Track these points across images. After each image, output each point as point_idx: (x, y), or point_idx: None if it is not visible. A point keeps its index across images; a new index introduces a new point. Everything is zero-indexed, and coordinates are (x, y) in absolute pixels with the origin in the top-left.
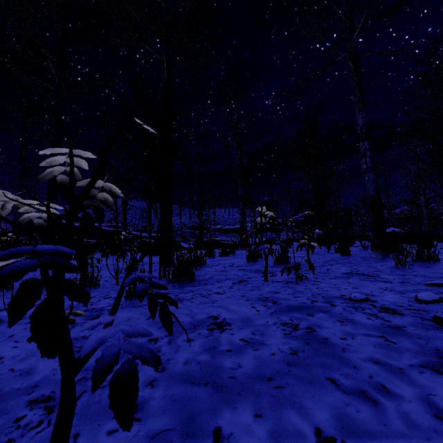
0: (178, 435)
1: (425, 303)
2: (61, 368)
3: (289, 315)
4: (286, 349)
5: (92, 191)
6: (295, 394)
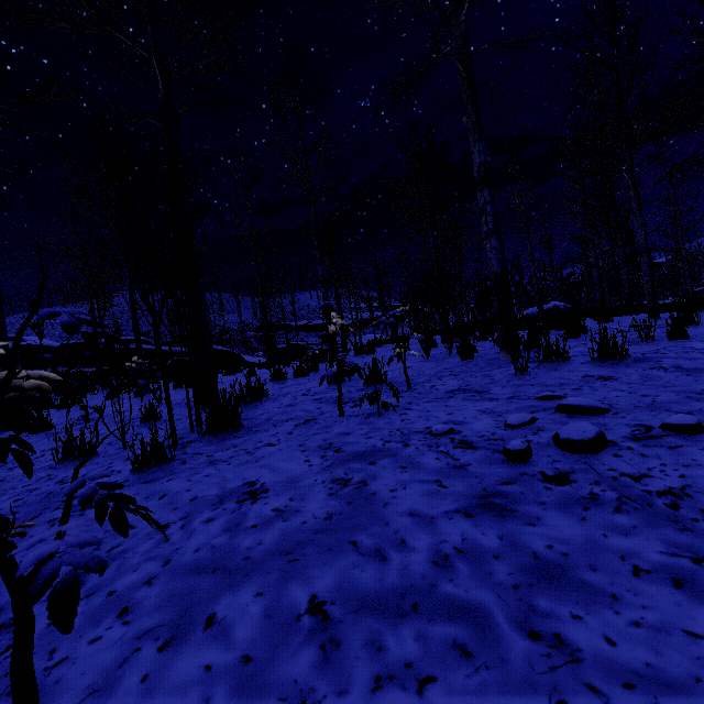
0: (168, 629)
1: (512, 428)
2: (8, 589)
3: (347, 467)
4: (323, 513)
5: (15, 381)
6: (308, 565)
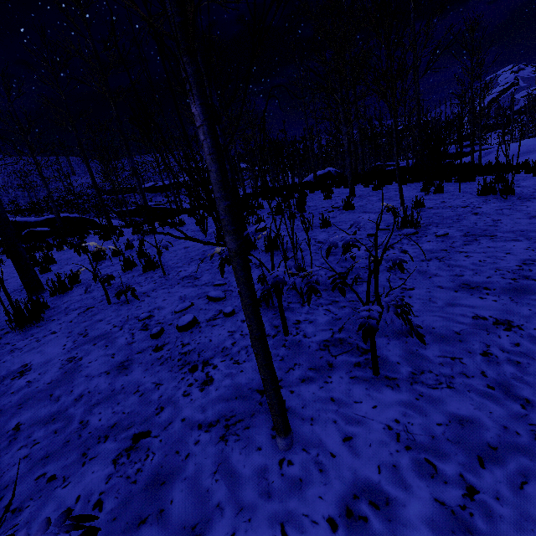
0: None
1: (176, 313)
2: None
3: (81, 348)
4: (49, 381)
5: None
6: (25, 409)
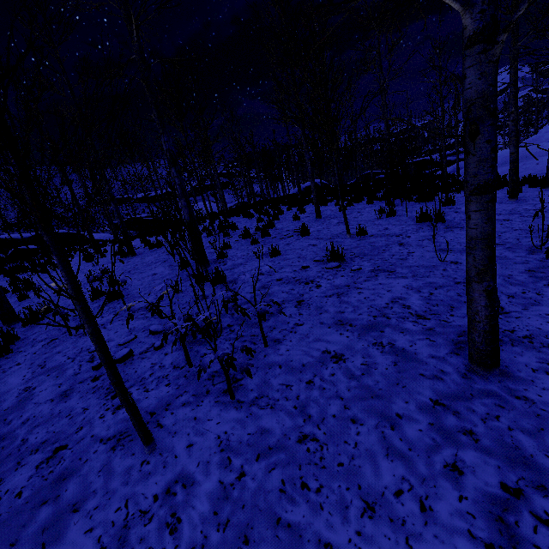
0: None
1: (120, 346)
2: None
3: (37, 379)
4: (6, 408)
5: None
6: None
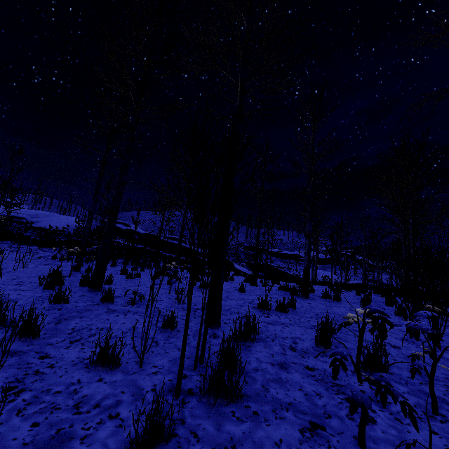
0: None
1: None
2: None
3: None
4: None
5: None
6: None
